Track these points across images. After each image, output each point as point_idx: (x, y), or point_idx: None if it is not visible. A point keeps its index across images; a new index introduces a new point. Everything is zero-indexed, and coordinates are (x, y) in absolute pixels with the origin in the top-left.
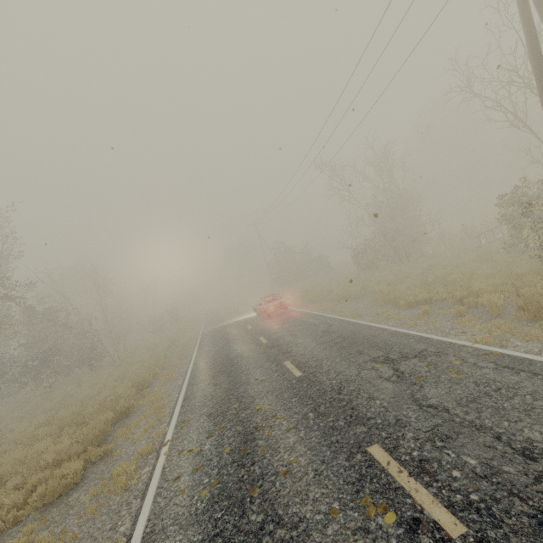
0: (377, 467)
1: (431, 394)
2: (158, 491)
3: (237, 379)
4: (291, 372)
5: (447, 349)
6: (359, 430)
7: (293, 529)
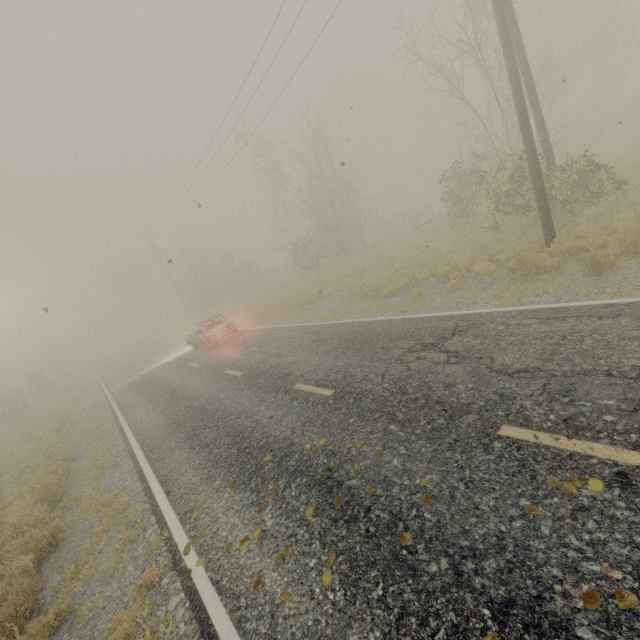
0: (529, 446)
1: (508, 361)
2: (236, 617)
3: (239, 427)
4: (316, 393)
5: (479, 320)
6: (470, 420)
7: (502, 552)
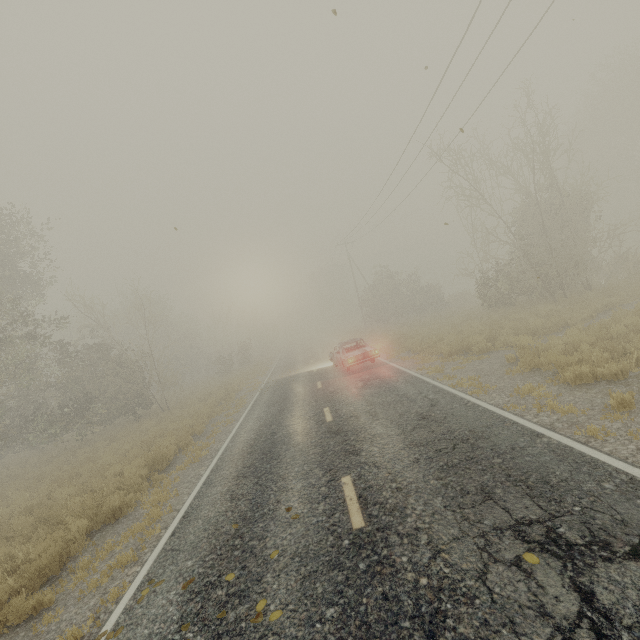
0: None
1: None
2: None
3: (264, 497)
4: (347, 509)
5: None
6: None
7: None
